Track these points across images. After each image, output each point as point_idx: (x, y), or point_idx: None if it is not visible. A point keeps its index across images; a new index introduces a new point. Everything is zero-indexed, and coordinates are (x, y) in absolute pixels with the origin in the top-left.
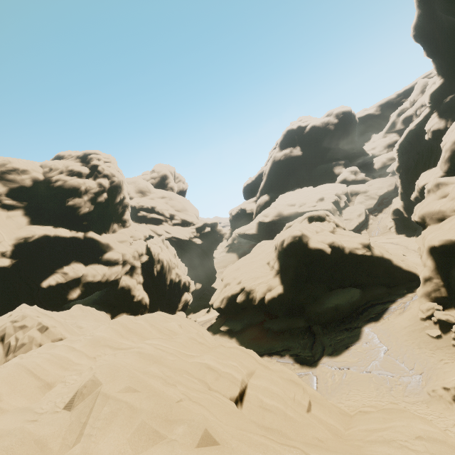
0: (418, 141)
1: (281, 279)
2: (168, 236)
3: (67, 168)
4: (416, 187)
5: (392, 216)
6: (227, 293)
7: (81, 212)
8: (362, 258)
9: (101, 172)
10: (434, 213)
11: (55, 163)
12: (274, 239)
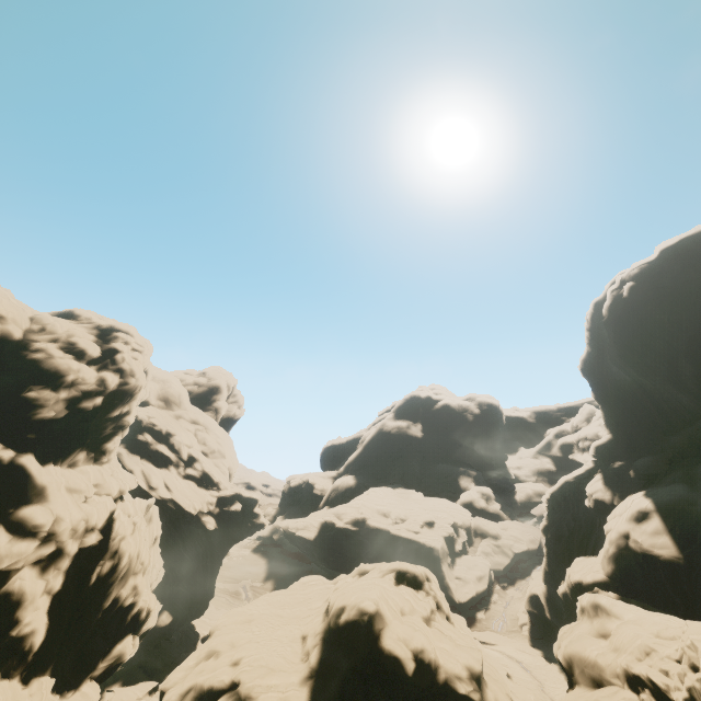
0: (576, 502)
1: (312, 694)
2: (164, 495)
3: (68, 338)
4: (567, 578)
5: (528, 605)
6: (203, 677)
7: (38, 416)
8: (464, 700)
9: (117, 362)
10: (588, 663)
11: (57, 324)
12: (333, 581)
